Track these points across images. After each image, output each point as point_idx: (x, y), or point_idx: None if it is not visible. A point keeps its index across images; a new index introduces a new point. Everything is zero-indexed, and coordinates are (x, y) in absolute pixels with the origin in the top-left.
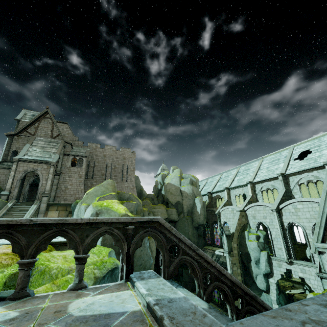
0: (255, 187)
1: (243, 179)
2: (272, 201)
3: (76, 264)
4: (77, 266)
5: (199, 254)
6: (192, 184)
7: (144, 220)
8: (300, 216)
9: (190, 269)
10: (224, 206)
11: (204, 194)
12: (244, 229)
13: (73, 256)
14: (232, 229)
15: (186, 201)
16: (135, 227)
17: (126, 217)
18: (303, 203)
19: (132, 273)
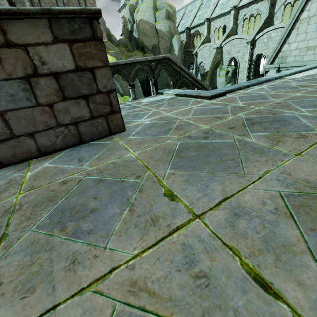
0: (238, 14)
1: (228, 3)
2: (251, 32)
3: (130, 88)
4: (131, 89)
5: (192, 77)
6: (169, 18)
7: (161, 58)
8: (269, 46)
9: (186, 86)
10: (201, 45)
11: (182, 31)
12: (218, 67)
13: (128, 84)
14: (206, 68)
15: (163, 43)
16: (155, 64)
17: (150, 57)
18: (279, 30)
19: (158, 91)
